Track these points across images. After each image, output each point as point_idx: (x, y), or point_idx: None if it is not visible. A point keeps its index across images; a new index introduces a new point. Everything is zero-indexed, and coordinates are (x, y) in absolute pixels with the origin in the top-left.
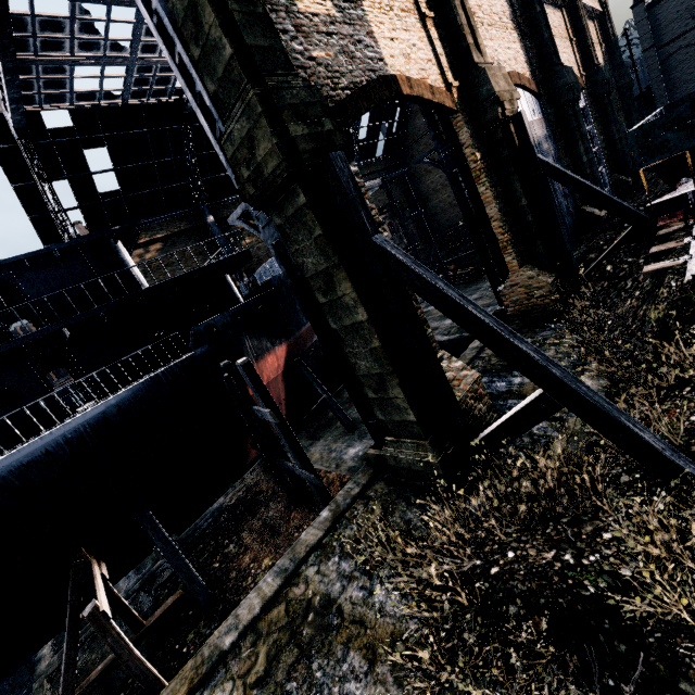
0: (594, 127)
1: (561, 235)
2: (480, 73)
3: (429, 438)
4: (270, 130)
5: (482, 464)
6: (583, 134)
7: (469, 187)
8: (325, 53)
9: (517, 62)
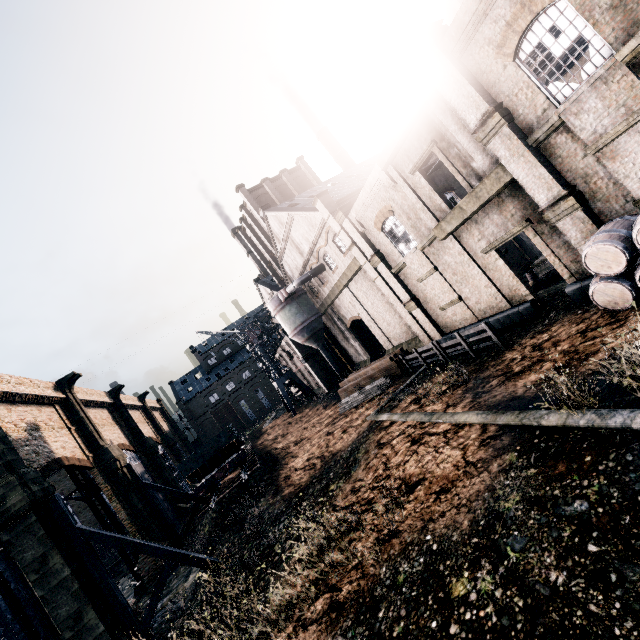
0: (173, 461)
1: (165, 517)
2: (105, 449)
3: (114, 638)
4: (23, 490)
5: (149, 638)
6: (166, 466)
7: (105, 506)
8: (26, 454)
9: (121, 438)
